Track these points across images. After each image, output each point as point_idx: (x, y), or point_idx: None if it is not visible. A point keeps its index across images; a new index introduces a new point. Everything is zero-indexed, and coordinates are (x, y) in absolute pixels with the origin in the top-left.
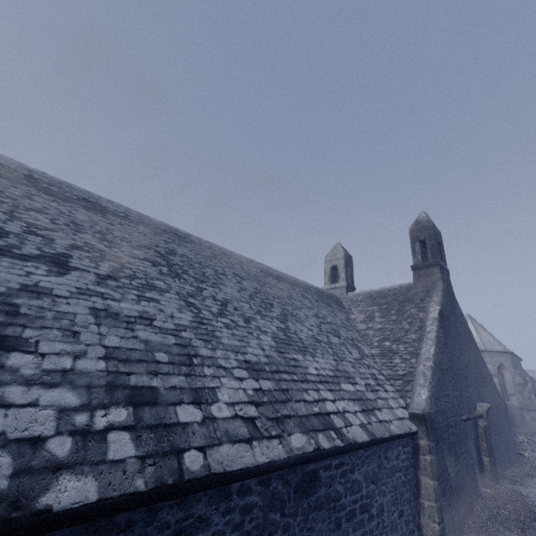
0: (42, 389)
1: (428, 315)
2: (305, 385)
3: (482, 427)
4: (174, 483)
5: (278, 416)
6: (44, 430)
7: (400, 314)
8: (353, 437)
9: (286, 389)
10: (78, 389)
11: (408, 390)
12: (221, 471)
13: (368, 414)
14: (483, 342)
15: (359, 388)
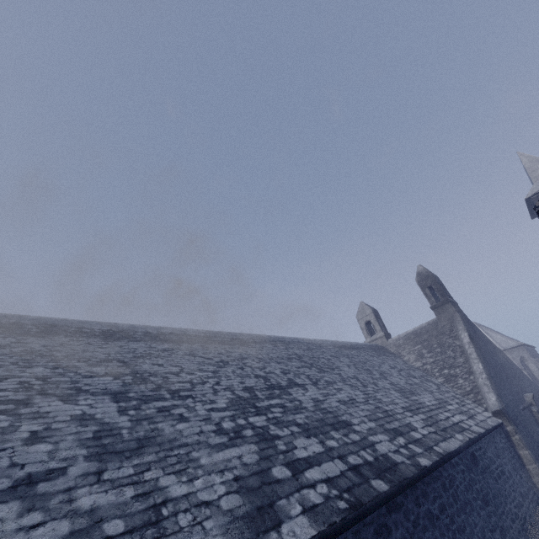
0: (375, 436)
1: (462, 341)
2: (434, 412)
3: (536, 412)
4: (442, 456)
5: (442, 429)
6: (394, 447)
7: (441, 346)
8: (477, 431)
9: (430, 416)
10: (381, 434)
11: (480, 399)
12: (450, 451)
13: (473, 419)
14: (498, 342)
15: (455, 406)
